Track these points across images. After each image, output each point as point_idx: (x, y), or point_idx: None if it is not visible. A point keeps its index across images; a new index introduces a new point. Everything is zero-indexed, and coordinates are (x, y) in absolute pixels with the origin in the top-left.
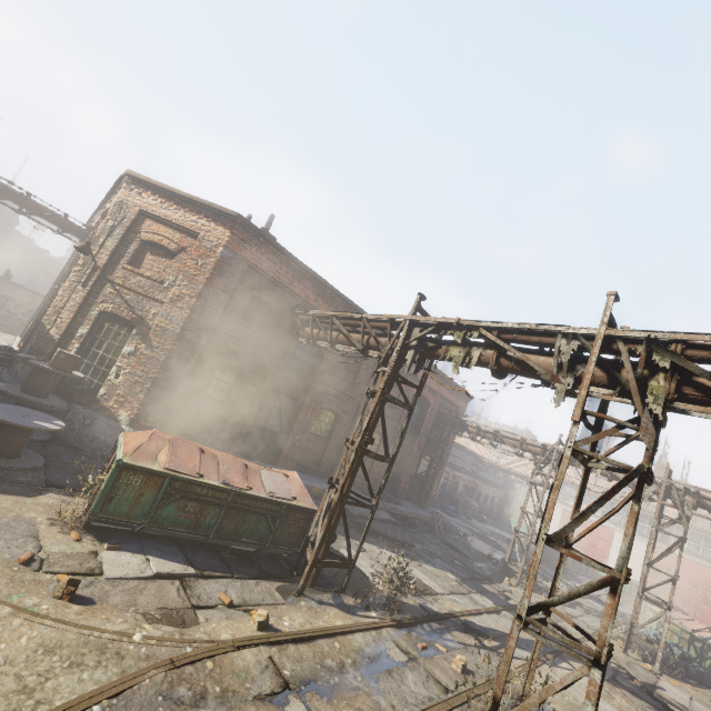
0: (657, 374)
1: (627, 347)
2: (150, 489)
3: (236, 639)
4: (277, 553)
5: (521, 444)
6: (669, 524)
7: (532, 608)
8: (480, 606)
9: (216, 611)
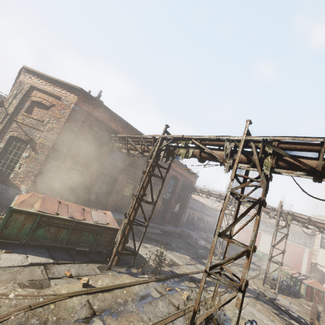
0: (267, 156)
1: (254, 144)
2: (29, 221)
3: (69, 292)
4: (100, 250)
5: (219, 196)
6: (281, 228)
7: (212, 266)
8: (199, 269)
9: (61, 280)
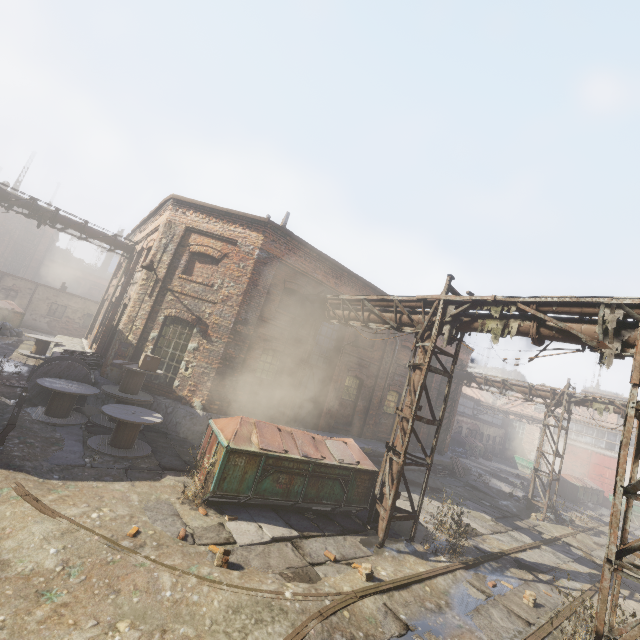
0: None
1: None
2: (251, 467)
3: (355, 590)
4: (347, 510)
5: (530, 390)
6: None
7: (619, 552)
8: (521, 542)
9: (327, 567)
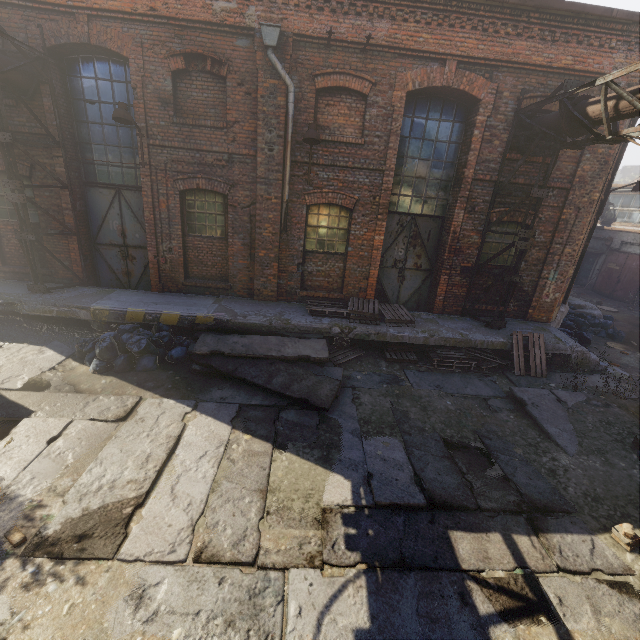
0: None
1: None
2: None
3: None
4: None
5: None
6: None
7: None
8: (244, 632)
9: None
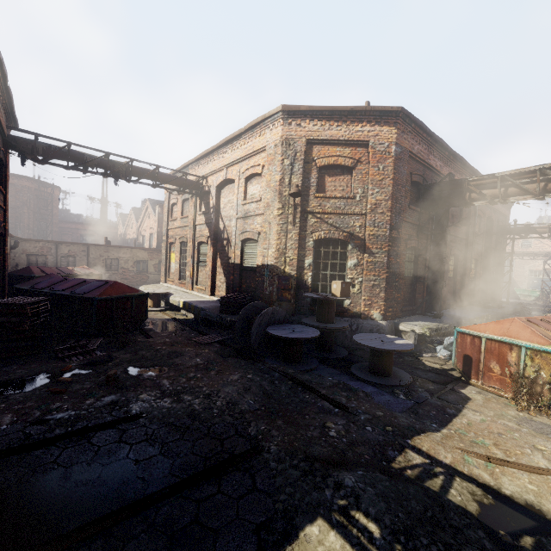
0: None
1: None
2: None
3: None
4: None
5: None
6: None
7: None
8: None
9: None
